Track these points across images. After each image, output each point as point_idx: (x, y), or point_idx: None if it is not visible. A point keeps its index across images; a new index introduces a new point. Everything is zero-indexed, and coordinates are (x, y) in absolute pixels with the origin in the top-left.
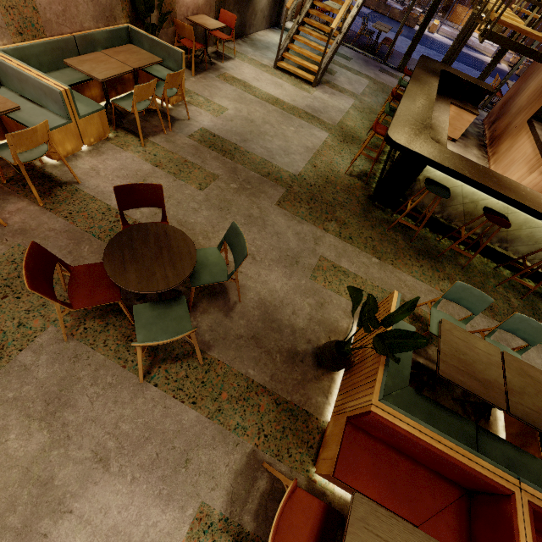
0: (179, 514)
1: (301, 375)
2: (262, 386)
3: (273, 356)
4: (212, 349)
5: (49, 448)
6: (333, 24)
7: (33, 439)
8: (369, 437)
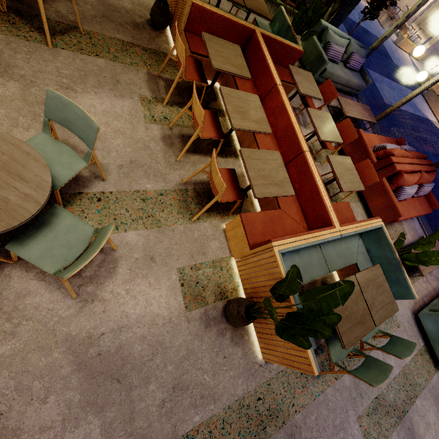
0: (132, 100)
1: (149, 35)
2: (130, 43)
3: (125, 26)
4: (82, 25)
5: (26, 89)
6: None
7: (8, 86)
8: (198, 36)
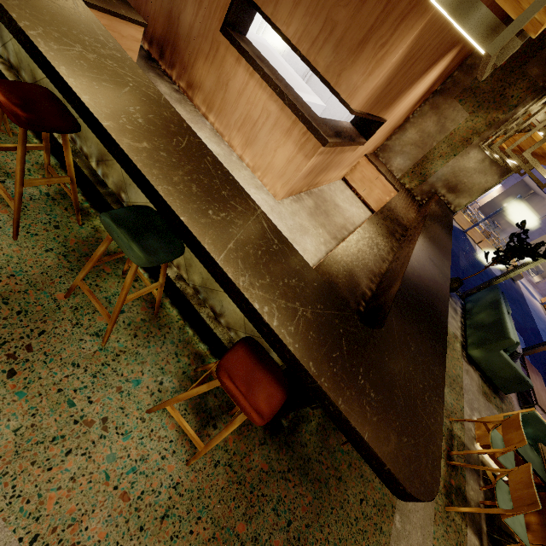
0: None
1: None
2: None
3: None
4: None
5: None
6: None
7: None
8: None
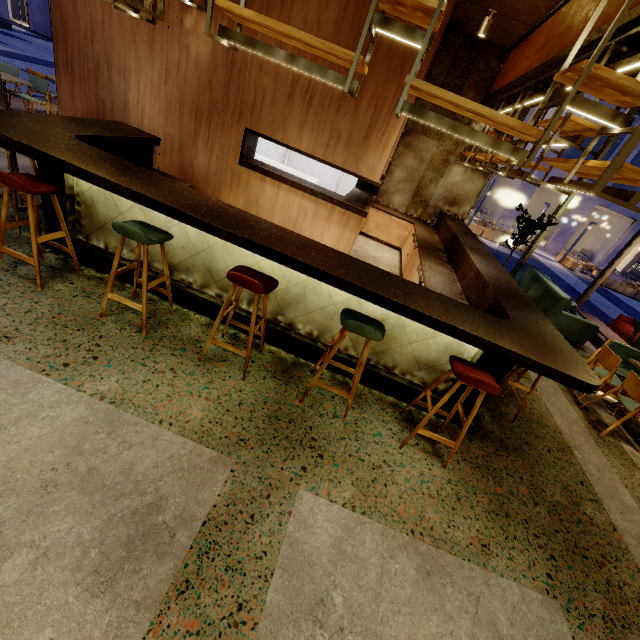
0: None
1: None
2: None
3: None
4: None
5: None
6: None
7: None
8: None
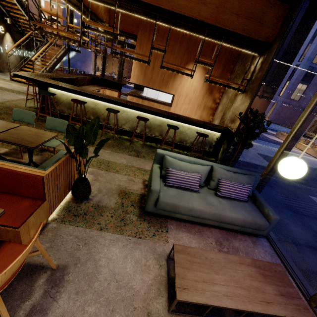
0: None
1: None
2: None
3: None
4: None
5: None
6: (32, 58)
7: None
8: None
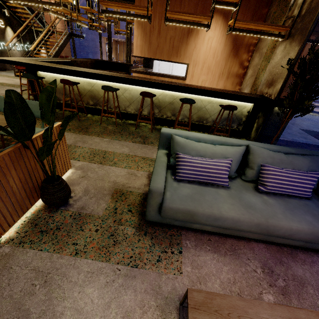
0: None
1: None
2: None
3: None
4: None
5: None
6: (31, 48)
7: None
8: None
